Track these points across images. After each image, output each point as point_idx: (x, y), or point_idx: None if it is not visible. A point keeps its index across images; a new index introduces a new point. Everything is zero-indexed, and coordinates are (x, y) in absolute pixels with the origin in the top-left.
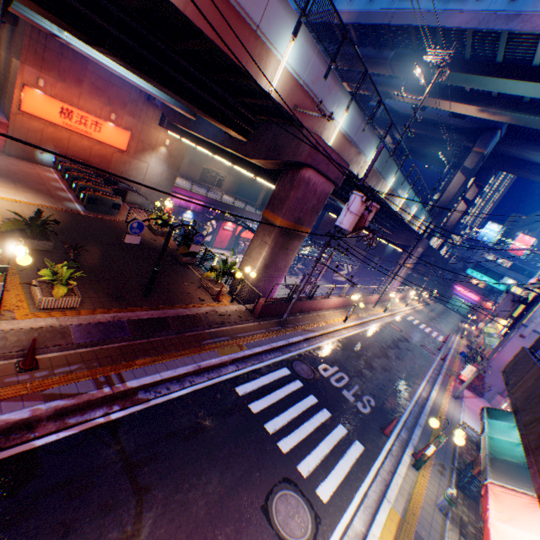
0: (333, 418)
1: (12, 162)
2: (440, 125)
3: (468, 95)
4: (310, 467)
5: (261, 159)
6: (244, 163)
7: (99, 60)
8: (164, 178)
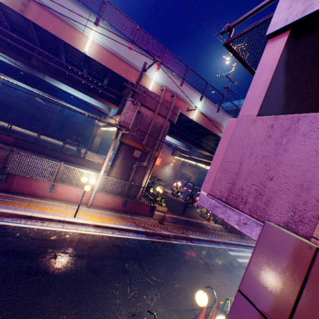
0: None
1: None
2: None
3: None
4: None
5: None
6: None
7: None
8: (171, 175)
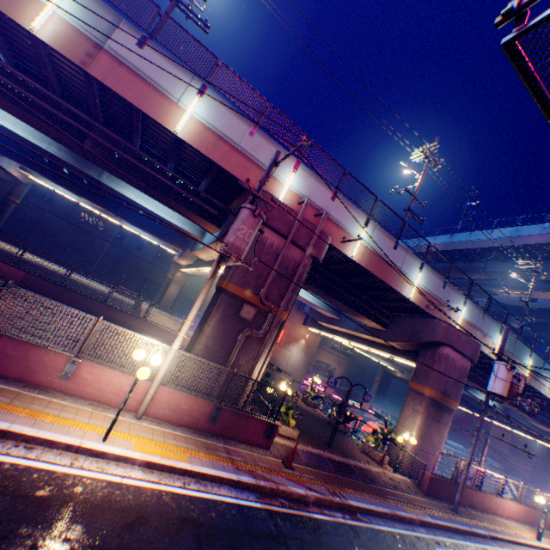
0: None
1: None
2: None
3: None
4: None
5: (400, 340)
6: (380, 345)
7: None
8: (301, 363)
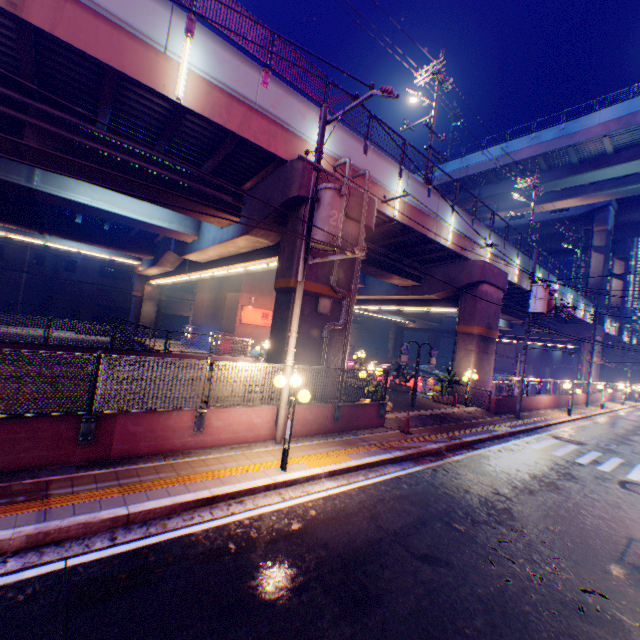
0: (627, 461)
1: None
2: (545, 223)
3: (561, 193)
4: (636, 477)
5: (439, 291)
6: (416, 302)
7: None
8: None
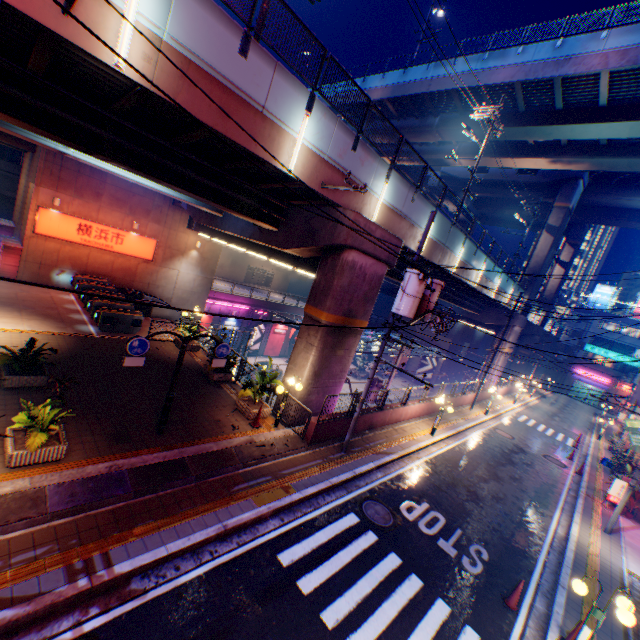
0: (427, 588)
1: (23, 288)
2: (508, 184)
3: (533, 148)
4: None
5: (295, 247)
6: (279, 254)
7: (110, 169)
8: (198, 283)
